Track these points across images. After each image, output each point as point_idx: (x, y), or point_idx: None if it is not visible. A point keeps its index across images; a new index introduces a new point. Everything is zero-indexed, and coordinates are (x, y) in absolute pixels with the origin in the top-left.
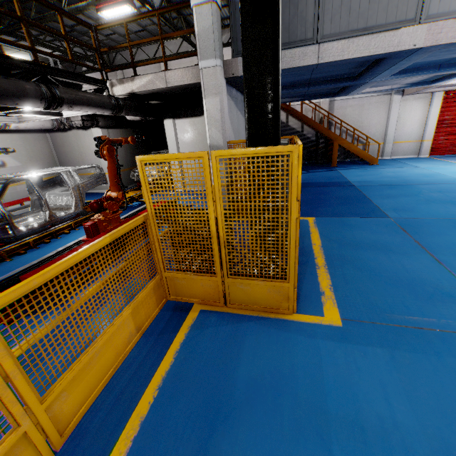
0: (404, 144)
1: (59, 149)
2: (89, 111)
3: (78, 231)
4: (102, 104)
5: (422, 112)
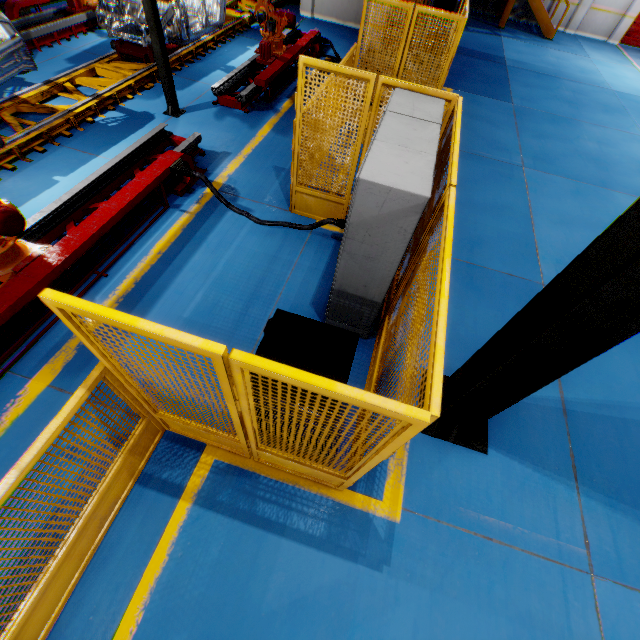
0: (601, 14)
1: None
2: None
3: (223, 50)
4: None
5: None
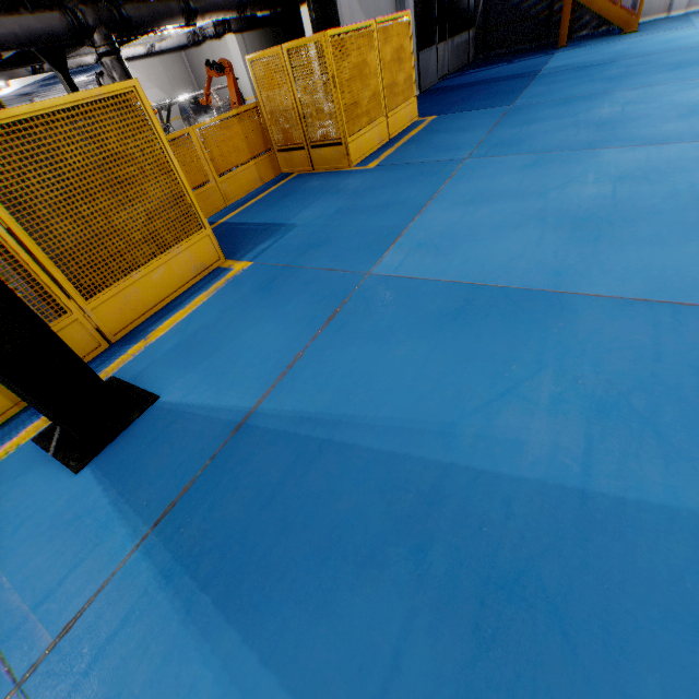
0: None
1: (197, 72)
2: (218, 19)
3: None
4: (228, 7)
5: None
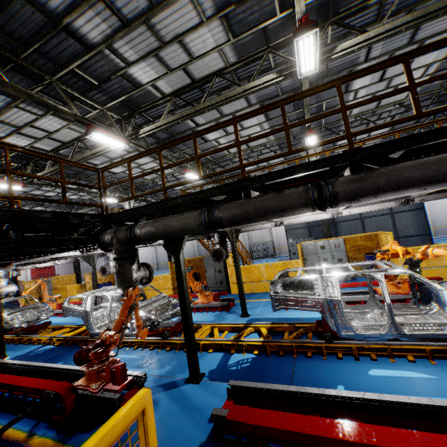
0: None
1: None
2: None
3: None
4: None
5: (25, 275)
